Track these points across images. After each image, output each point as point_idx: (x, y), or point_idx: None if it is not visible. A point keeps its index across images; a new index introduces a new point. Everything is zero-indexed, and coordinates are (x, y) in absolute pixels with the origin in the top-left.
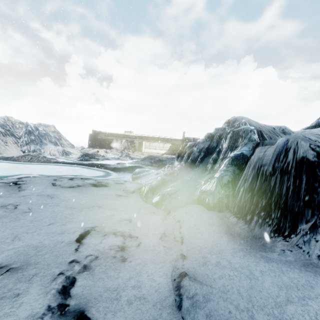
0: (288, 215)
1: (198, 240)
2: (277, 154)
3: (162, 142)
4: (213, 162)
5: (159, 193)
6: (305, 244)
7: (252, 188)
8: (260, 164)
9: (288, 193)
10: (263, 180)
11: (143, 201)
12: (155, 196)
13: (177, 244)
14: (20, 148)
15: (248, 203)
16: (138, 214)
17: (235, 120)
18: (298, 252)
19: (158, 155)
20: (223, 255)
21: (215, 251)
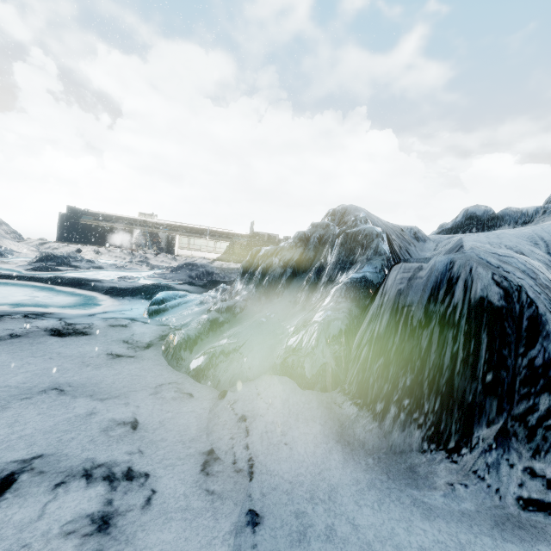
0: (455, 409)
1: (285, 465)
2: (433, 287)
3: (213, 239)
4: (309, 288)
5: (203, 350)
6: (490, 471)
7: (386, 349)
8: (402, 304)
9: (454, 365)
10: (407, 335)
11: (169, 366)
12: (196, 355)
13: (241, 481)
14: None
15: (379, 377)
16: (155, 404)
17: (344, 212)
18: (478, 489)
19: (204, 263)
20: (339, 505)
21: (322, 494)
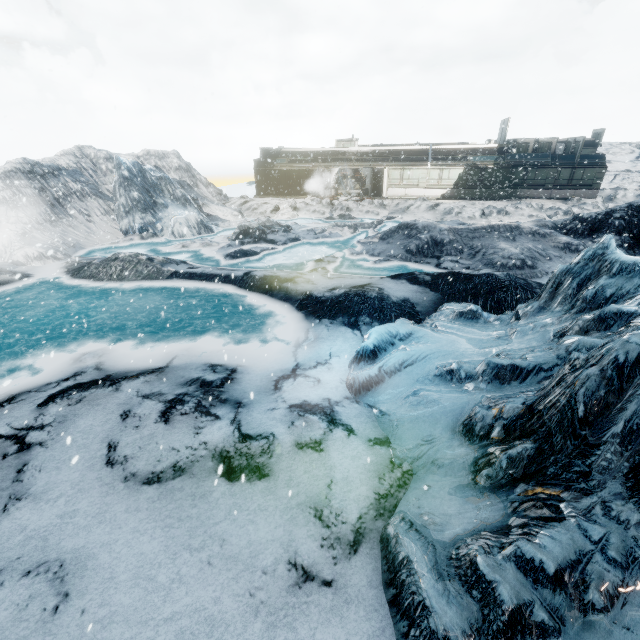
0: None
1: None
2: None
3: (438, 165)
4: None
5: None
6: None
7: None
8: None
9: None
10: None
11: None
12: None
13: None
14: (118, 224)
15: None
16: None
17: None
18: None
19: (428, 223)
20: None
21: None
